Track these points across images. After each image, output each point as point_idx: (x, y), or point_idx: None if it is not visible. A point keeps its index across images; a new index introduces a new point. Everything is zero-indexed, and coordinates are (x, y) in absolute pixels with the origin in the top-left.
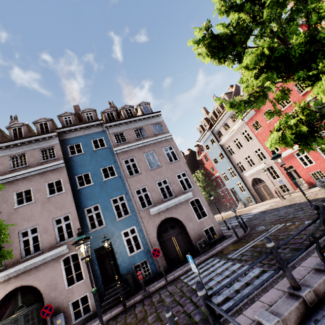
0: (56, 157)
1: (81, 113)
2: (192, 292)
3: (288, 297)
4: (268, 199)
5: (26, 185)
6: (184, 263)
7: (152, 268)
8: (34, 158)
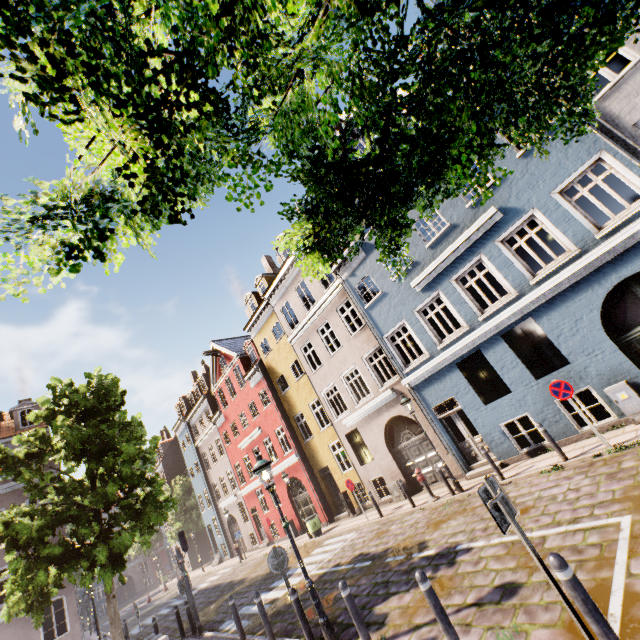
0: None
1: None
2: None
3: None
4: (244, 551)
5: None
6: None
7: None
8: None
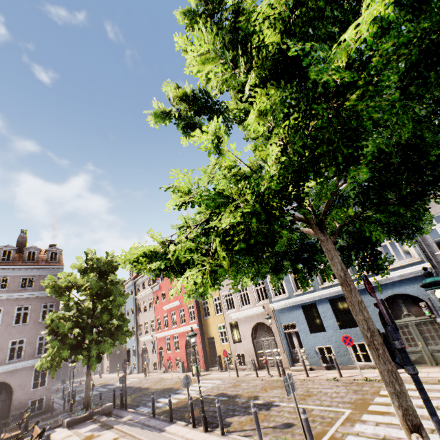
0: None
1: None
2: None
3: None
4: (147, 371)
5: None
6: None
7: None
8: None
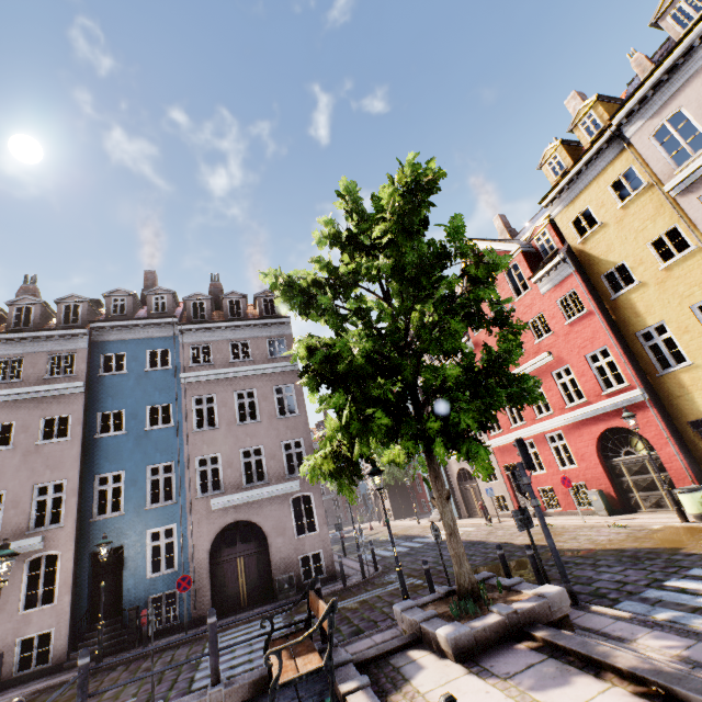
0: (73, 374)
1: (147, 295)
2: (192, 666)
3: (202, 692)
4: (480, 515)
5: (7, 415)
6: (242, 611)
7: (182, 608)
8: (36, 368)
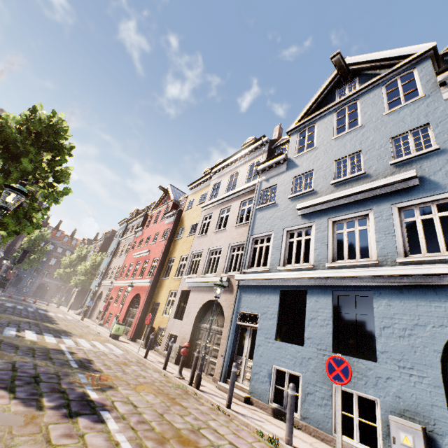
0: None
1: None
2: None
3: None
4: (92, 319)
5: None
6: None
7: None
8: None
